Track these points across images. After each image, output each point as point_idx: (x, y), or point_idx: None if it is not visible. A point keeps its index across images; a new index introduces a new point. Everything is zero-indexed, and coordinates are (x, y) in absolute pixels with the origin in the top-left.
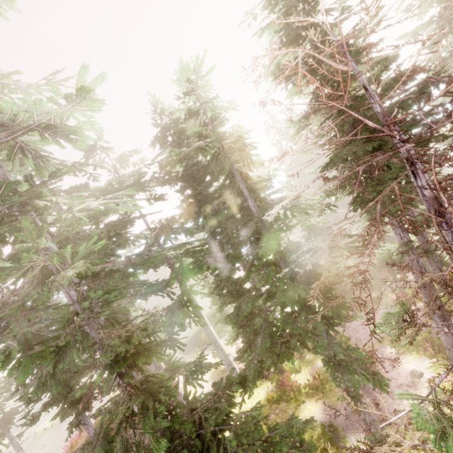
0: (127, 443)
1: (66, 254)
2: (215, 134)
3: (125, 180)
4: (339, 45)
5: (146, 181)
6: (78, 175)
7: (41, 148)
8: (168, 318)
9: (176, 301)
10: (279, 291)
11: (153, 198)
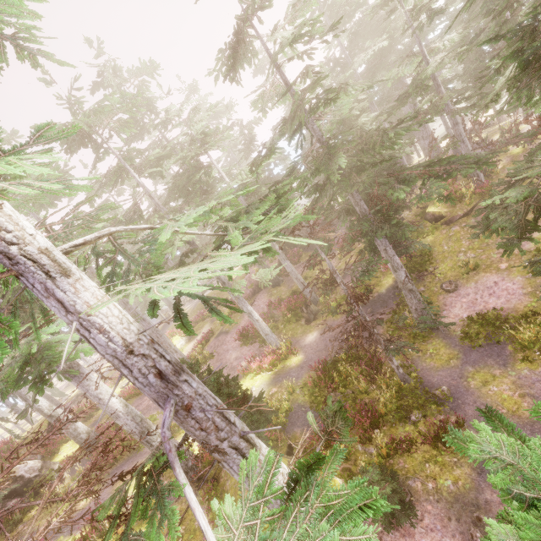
0: None
1: None
2: None
3: None
4: None
5: None
6: None
7: None
8: None
9: None
10: None
11: None
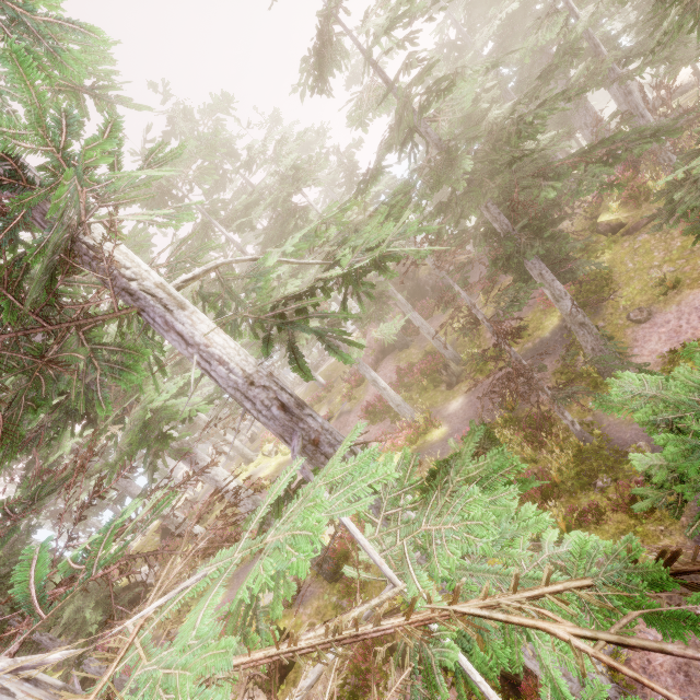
0: None
1: None
2: None
3: None
4: None
5: None
6: None
7: None
8: None
9: None
10: None
11: None
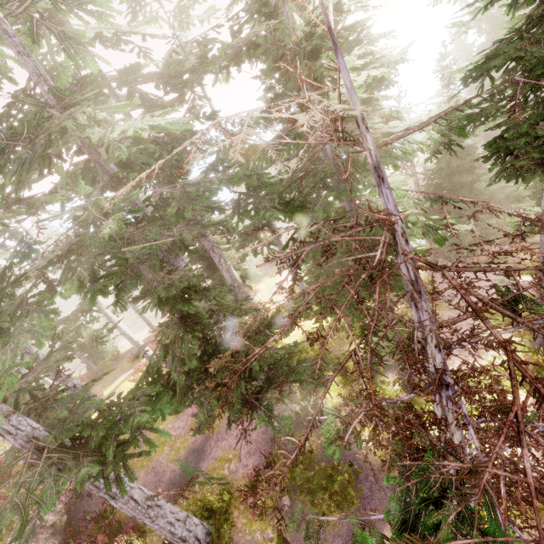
0: (174, 353)
1: (103, 205)
2: (262, 40)
3: (184, 60)
4: (329, 36)
5: (215, 58)
6: (125, 50)
7: (61, 28)
8: (242, 240)
9: (251, 225)
10: (339, 253)
11: (203, 117)
